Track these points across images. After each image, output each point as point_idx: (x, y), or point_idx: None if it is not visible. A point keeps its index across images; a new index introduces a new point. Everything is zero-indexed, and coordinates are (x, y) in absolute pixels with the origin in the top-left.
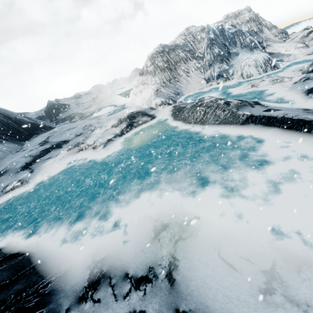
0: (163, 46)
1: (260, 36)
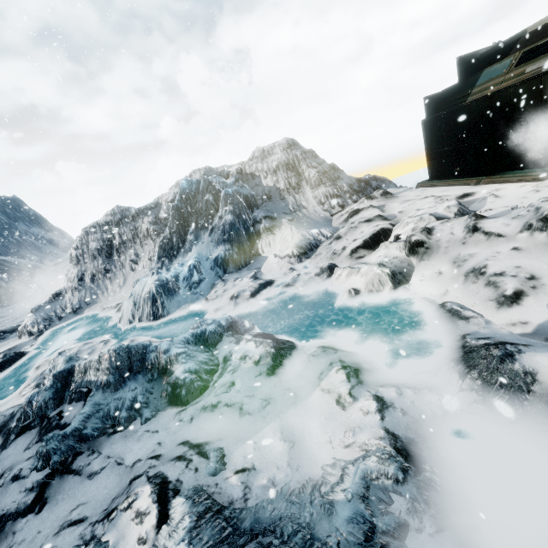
0: (115, 213)
1: (287, 202)
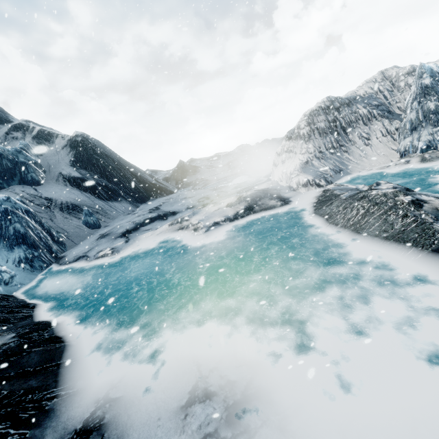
0: (331, 100)
1: None
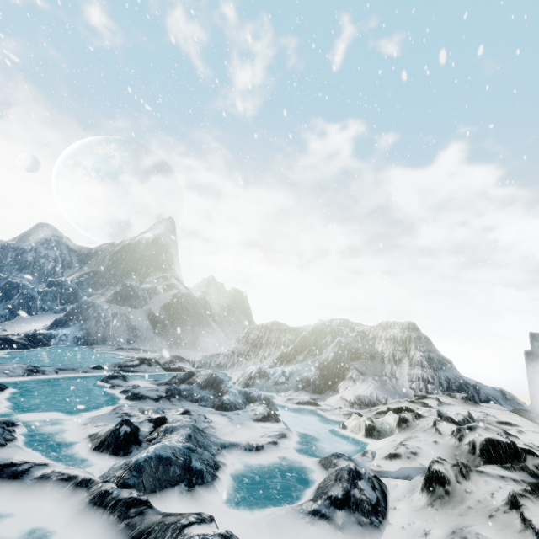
0: (274, 323)
1: (384, 367)
